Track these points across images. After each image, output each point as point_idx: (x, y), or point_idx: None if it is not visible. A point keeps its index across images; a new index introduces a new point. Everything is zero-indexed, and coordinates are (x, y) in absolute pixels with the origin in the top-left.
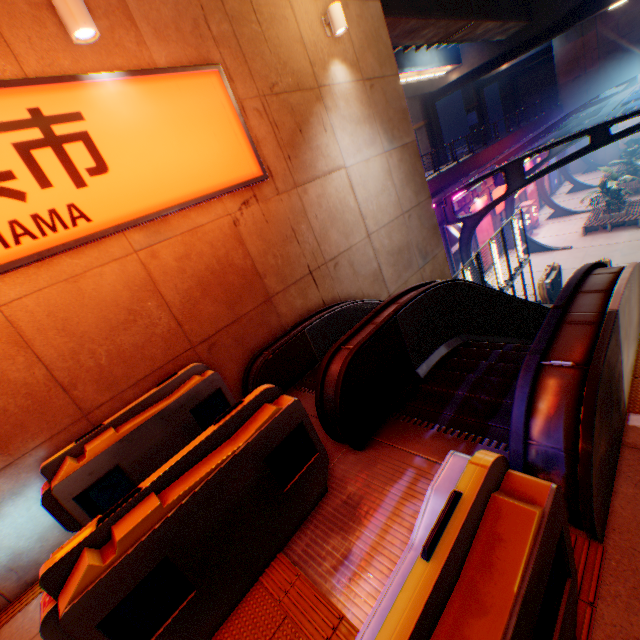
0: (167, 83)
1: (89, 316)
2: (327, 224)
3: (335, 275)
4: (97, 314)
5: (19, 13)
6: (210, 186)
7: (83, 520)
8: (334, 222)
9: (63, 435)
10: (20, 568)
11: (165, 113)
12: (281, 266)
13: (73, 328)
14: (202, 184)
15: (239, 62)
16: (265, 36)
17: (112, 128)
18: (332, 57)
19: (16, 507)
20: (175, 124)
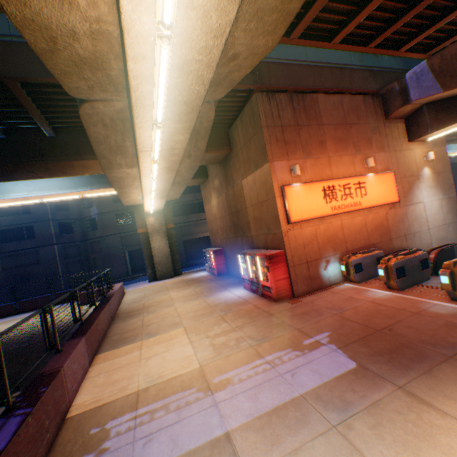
0: (380, 175)
1: (352, 227)
2: (412, 220)
3: (412, 239)
4: (353, 227)
5: (357, 162)
6: (384, 202)
7: (353, 271)
8: (415, 220)
9: (342, 253)
10: (329, 280)
11: (379, 182)
12: (395, 230)
13: (349, 229)
14: (382, 201)
15: (395, 169)
16: (404, 161)
17: (368, 185)
18: (424, 166)
19: (332, 265)
20: (380, 185)
